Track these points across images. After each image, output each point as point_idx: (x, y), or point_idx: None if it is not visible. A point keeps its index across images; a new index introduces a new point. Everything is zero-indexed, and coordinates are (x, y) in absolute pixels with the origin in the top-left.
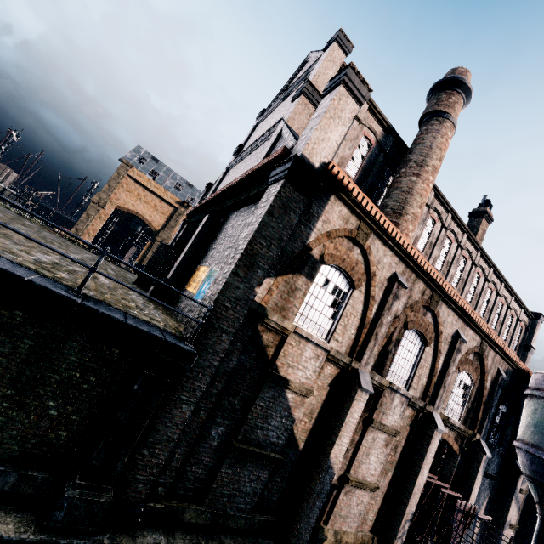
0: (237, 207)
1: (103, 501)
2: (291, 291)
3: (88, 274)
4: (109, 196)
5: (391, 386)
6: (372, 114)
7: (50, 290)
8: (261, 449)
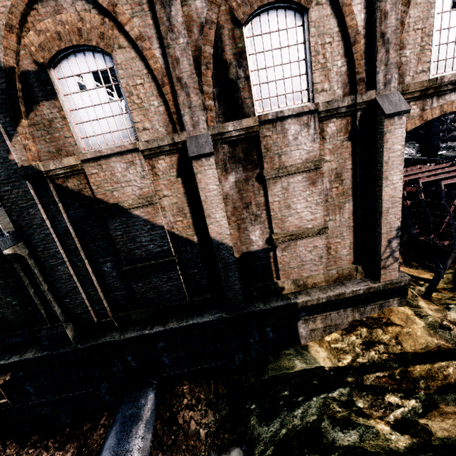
0: None
1: (61, 331)
2: (49, 128)
3: None
4: None
5: (261, 120)
6: None
7: None
8: (152, 261)
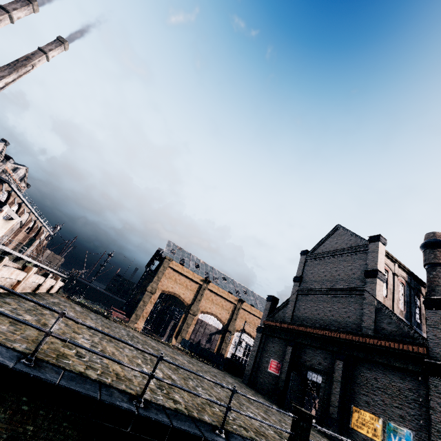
0: (370, 362)
1: None
2: None
3: None
4: (157, 285)
5: None
6: (399, 267)
7: None
8: None
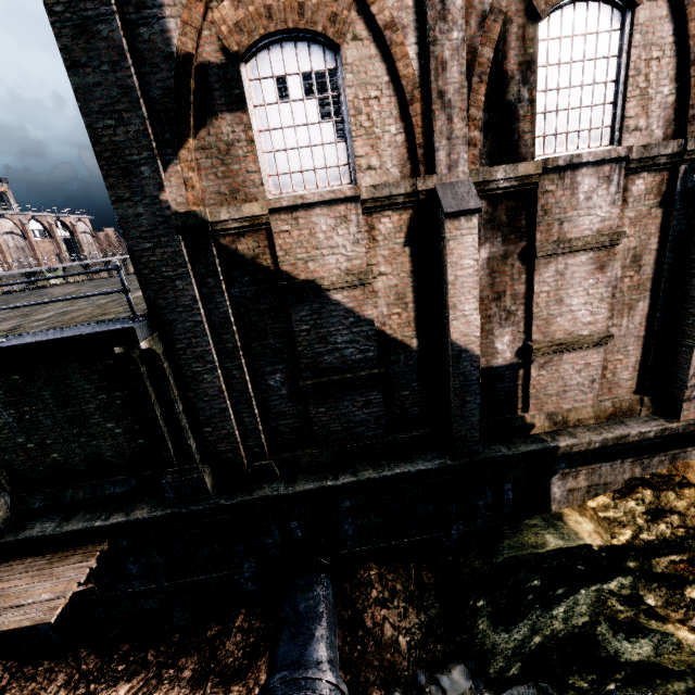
0: None
1: (196, 477)
2: (226, 156)
3: None
4: None
5: (547, 166)
6: None
7: None
8: (346, 373)
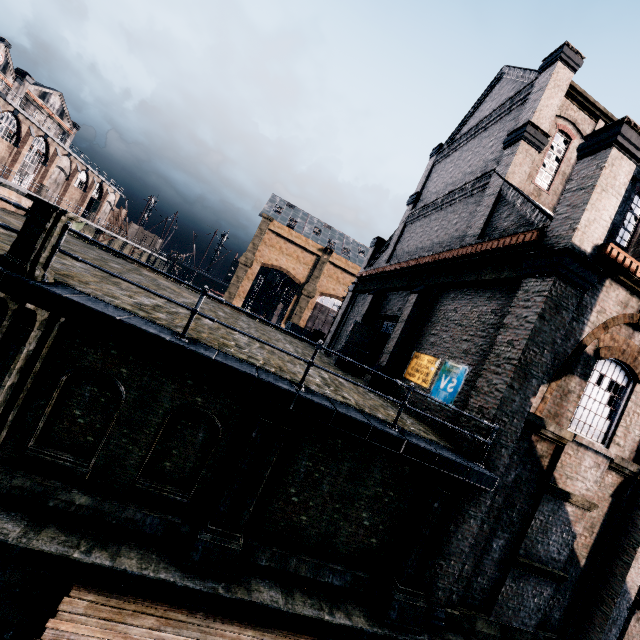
0: (456, 287)
1: (421, 606)
2: (564, 395)
3: (400, 410)
4: (254, 255)
5: None
6: None
7: (388, 432)
8: (542, 564)
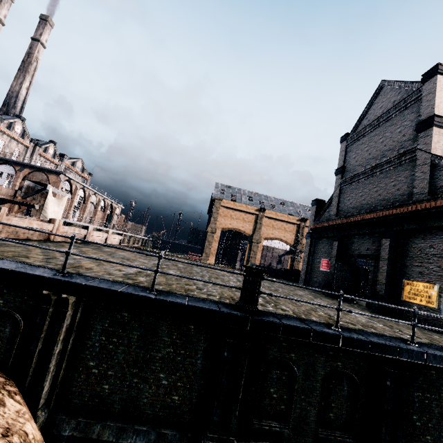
0: (423, 230)
1: None
2: None
3: None
4: (215, 225)
5: None
6: None
7: None
8: None
